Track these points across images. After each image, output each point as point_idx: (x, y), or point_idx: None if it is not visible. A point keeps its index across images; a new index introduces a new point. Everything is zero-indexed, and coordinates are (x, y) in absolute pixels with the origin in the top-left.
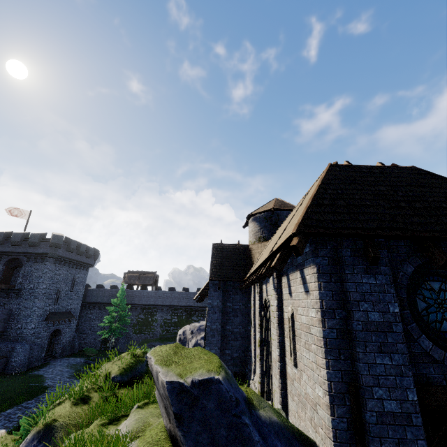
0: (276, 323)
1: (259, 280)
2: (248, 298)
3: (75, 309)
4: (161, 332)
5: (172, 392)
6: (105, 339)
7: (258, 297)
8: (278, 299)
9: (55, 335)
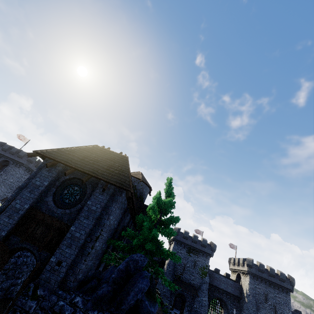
0: None
1: None
2: None
3: None
4: None
5: None
6: None
7: None
8: None
9: None
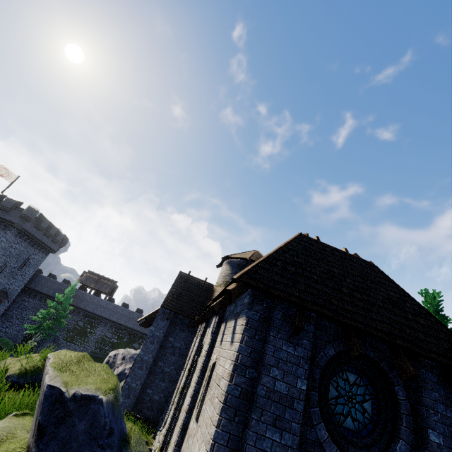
0: (199, 368)
1: (203, 320)
2: (193, 339)
3: (13, 291)
4: (94, 349)
5: (48, 398)
6: (30, 336)
7: (198, 339)
8: (210, 344)
9: None
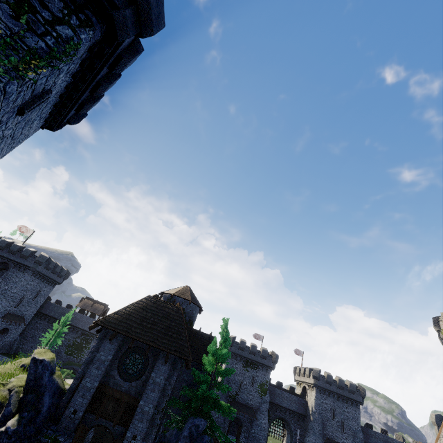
0: None
1: None
2: None
3: (29, 316)
4: None
5: (32, 360)
6: None
7: None
8: None
9: (3, 332)
